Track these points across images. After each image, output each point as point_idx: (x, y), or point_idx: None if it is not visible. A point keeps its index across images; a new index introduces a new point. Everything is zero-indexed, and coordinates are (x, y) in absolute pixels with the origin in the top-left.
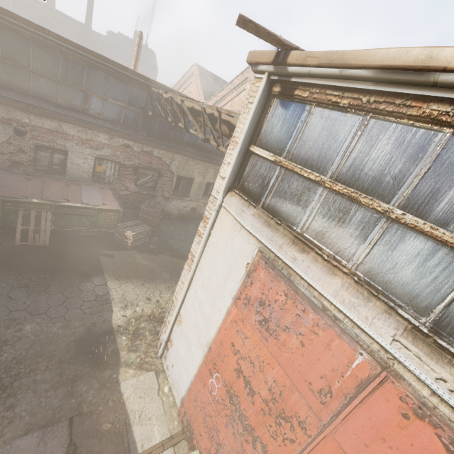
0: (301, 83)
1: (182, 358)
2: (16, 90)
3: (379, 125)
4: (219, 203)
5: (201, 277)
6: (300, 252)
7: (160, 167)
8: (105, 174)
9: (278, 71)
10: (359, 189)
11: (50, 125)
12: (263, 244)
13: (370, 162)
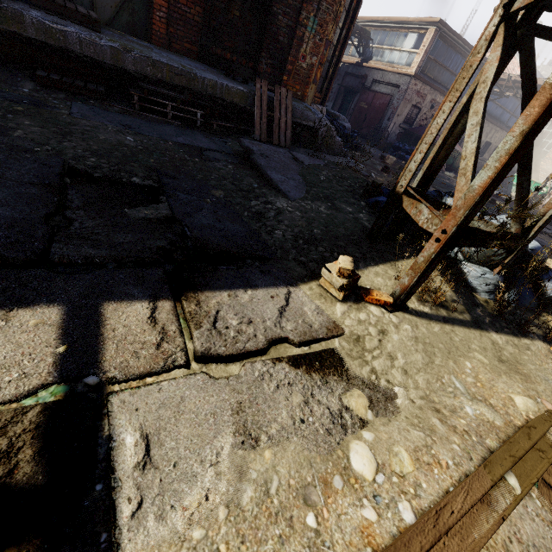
0: None
1: None
2: (437, 82)
3: None
4: None
5: None
6: None
7: None
8: None
9: None
10: None
11: None
12: None
13: None
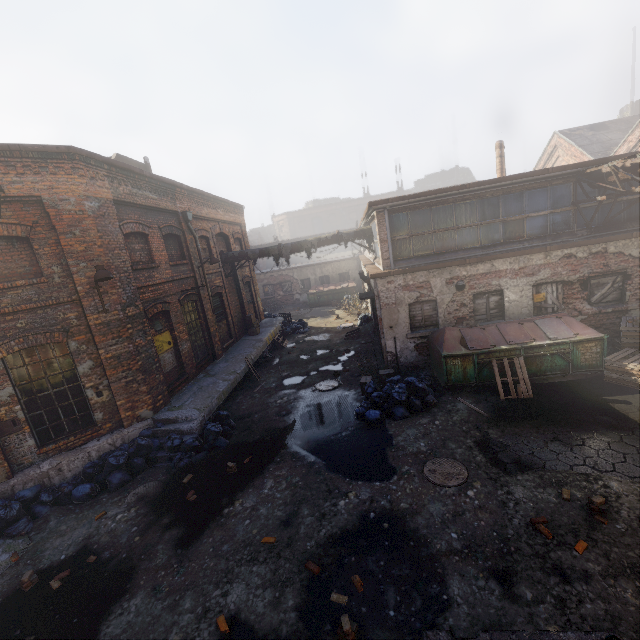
0: None
1: None
2: (448, 251)
3: None
4: None
5: None
6: None
7: (623, 266)
8: (546, 303)
9: None
10: None
11: (483, 269)
12: None
13: None
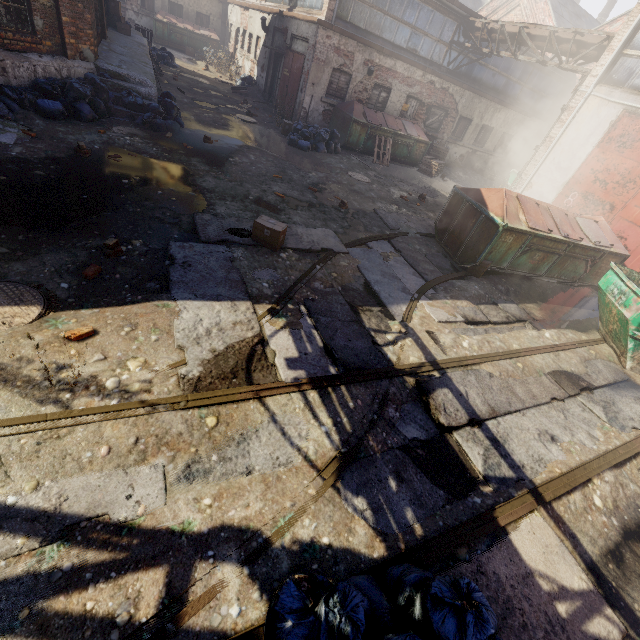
0: None
1: None
2: (374, 34)
3: None
4: (589, 93)
5: (561, 148)
6: None
7: (449, 106)
8: (406, 114)
9: None
10: None
11: (389, 65)
12: (627, 105)
13: None
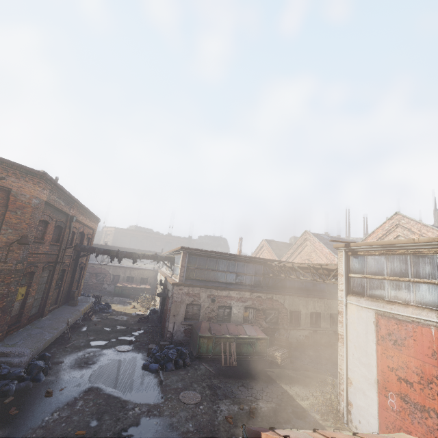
0: (358, 250)
1: (364, 408)
2: (211, 281)
3: (391, 257)
4: (345, 301)
5: (352, 344)
6: (391, 305)
7: (278, 307)
8: (248, 317)
9: (348, 248)
10: (398, 277)
11: (225, 294)
12: (375, 309)
13: (395, 268)
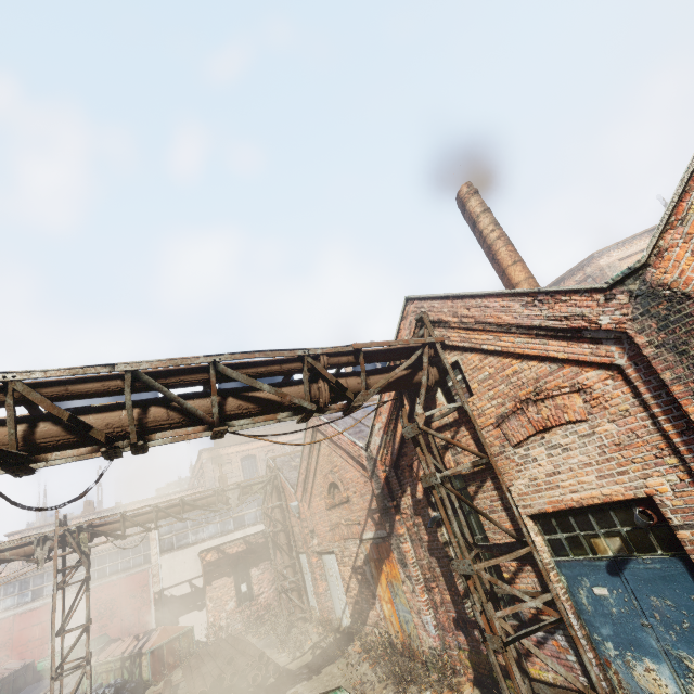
0: None
1: None
2: None
3: None
4: None
5: None
6: None
7: None
8: None
9: None
10: None
11: None
12: None
13: None
